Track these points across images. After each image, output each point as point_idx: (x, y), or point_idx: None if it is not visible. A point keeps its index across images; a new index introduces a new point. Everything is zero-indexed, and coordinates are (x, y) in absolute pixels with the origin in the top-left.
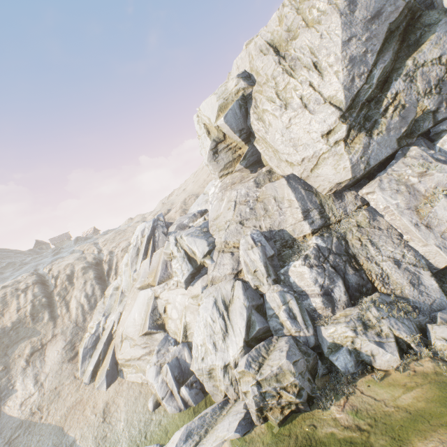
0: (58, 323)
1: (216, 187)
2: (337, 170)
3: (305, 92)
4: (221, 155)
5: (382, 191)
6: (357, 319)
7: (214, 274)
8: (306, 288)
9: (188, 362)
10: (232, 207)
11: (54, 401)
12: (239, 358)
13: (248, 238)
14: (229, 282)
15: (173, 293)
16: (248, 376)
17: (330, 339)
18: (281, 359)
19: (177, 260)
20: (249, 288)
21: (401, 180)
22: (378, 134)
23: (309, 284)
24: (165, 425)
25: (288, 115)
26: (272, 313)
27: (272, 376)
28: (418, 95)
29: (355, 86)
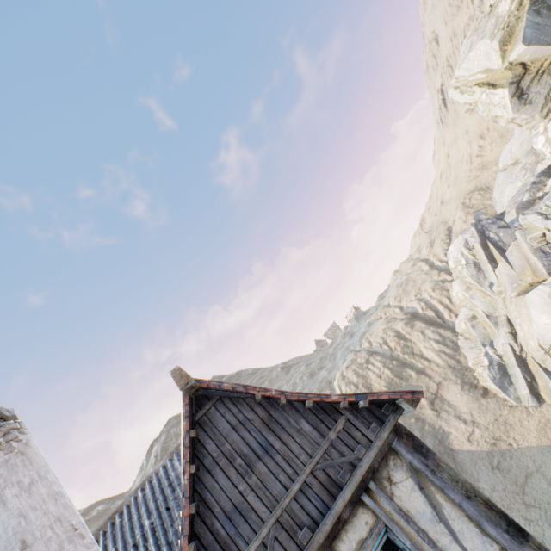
0: (430, 374)
1: (546, 132)
2: None
3: None
4: (531, 91)
5: None
6: None
7: None
8: None
9: None
10: None
11: (509, 430)
12: None
13: None
14: None
15: None
16: None
17: None
18: None
19: None
20: None
21: None
22: None
23: None
24: None
25: None
26: None
27: None
28: None
29: None
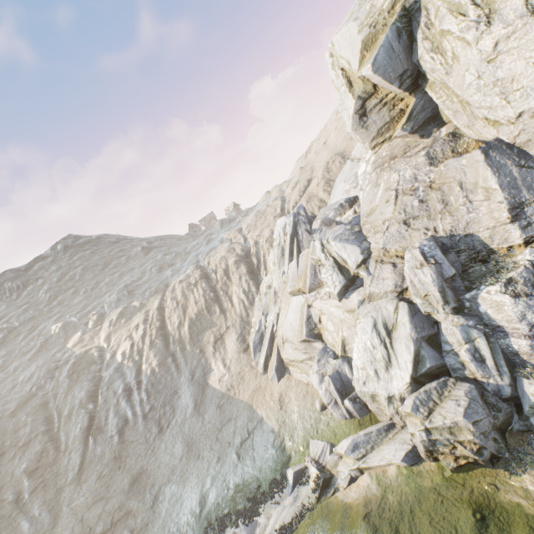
0: (227, 317)
1: (368, 163)
2: None
3: None
4: (372, 117)
5: None
6: None
7: (372, 290)
8: (505, 323)
9: (349, 377)
10: (392, 200)
11: (241, 383)
12: (404, 394)
13: (416, 253)
14: (391, 302)
15: (326, 304)
16: (416, 418)
17: None
18: (457, 415)
19: (326, 269)
20: (418, 312)
21: None
22: None
23: (510, 320)
24: (333, 428)
25: (492, 37)
26: (448, 349)
27: (443, 428)
28: None
29: None
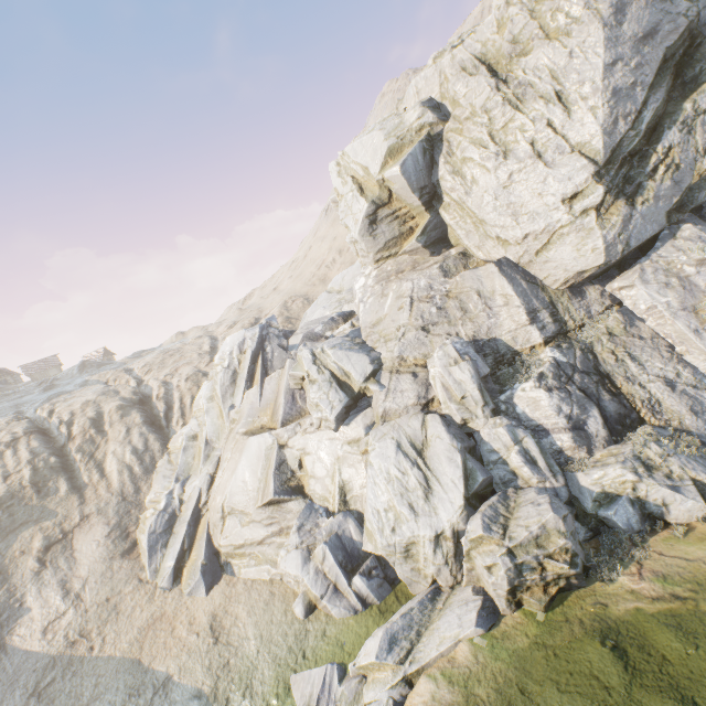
0: (87, 497)
1: (369, 277)
2: (581, 252)
3: (539, 135)
4: (382, 226)
5: (645, 284)
6: (633, 458)
7: (388, 406)
8: (545, 420)
9: (356, 539)
10: (407, 306)
11: (111, 621)
12: (459, 523)
13: (450, 349)
14: (415, 417)
15: (313, 438)
16: (488, 545)
17: (598, 487)
18: (543, 514)
19: (319, 385)
20: (450, 424)
21: (671, 270)
22: (643, 203)
23: (549, 415)
24: (336, 636)
25: (508, 168)
26: (496, 457)
27: (530, 540)
28: (697, 153)
29: (618, 132)
